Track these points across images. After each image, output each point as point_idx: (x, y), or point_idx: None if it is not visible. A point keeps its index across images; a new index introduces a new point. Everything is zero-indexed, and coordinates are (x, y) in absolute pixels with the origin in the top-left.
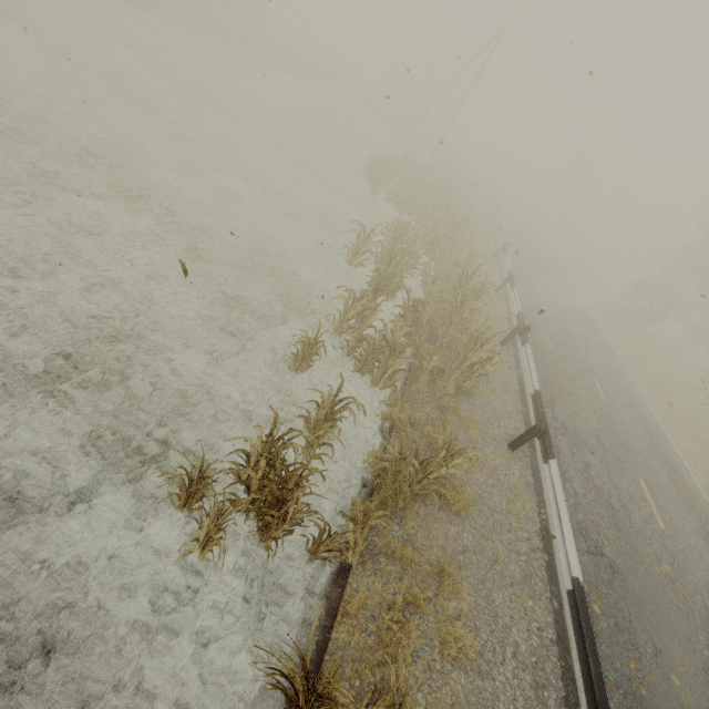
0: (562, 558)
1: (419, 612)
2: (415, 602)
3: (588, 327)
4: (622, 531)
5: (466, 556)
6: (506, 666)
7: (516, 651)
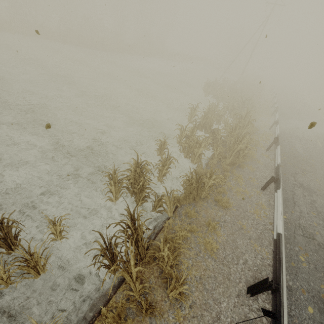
0: (275, 227)
1: (196, 236)
2: (194, 231)
3: None
4: None
5: (225, 223)
6: (238, 266)
7: (246, 262)
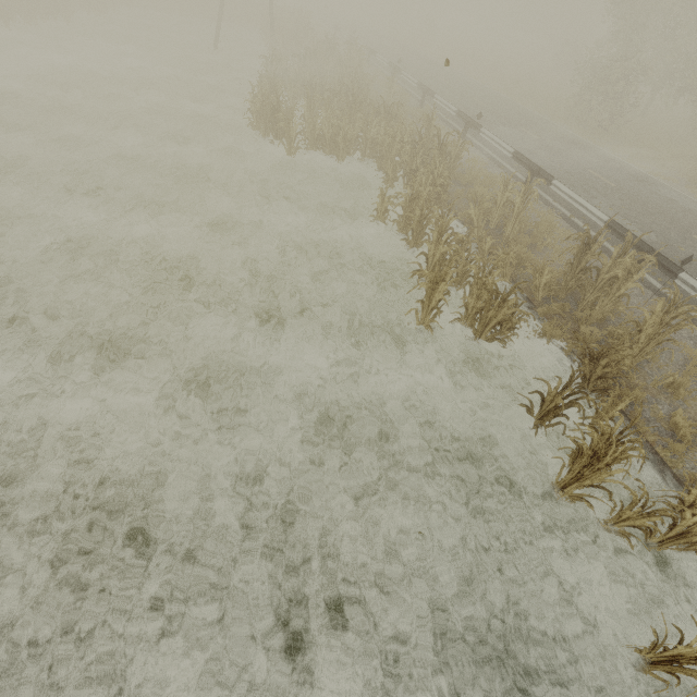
0: None
1: None
2: None
3: (601, 160)
4: None
5: None
6: None
7: None
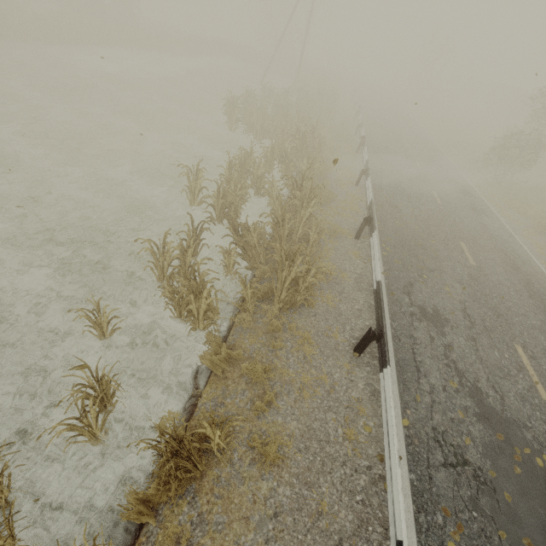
0: (390, 507)
1: None
2: None
3: (458, 192)
4: (491, 421)
5: (279, 520)
6: None
7: None
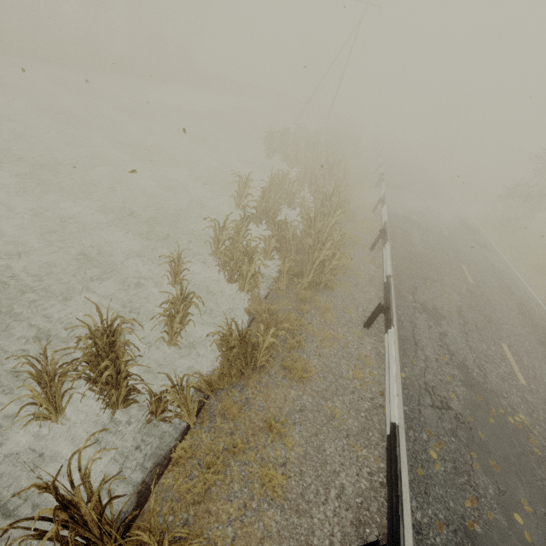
0: (387, 409)
1: (244, 460)
2: (241, 451)
3: (464, 228)
4: (474, 387)
5: (303, 414)
6: (328, 505)
7: (341, 493)
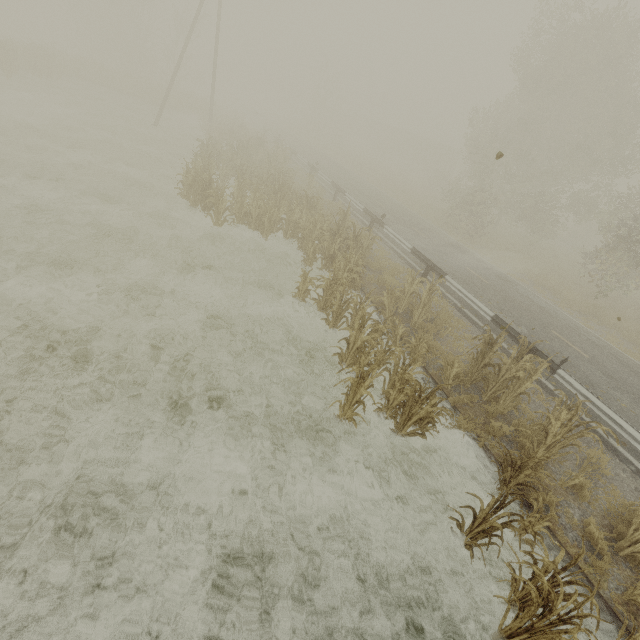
0: None
1: None
2: None
3: (474, 260)
4: None
5: None
6: None
7: None
